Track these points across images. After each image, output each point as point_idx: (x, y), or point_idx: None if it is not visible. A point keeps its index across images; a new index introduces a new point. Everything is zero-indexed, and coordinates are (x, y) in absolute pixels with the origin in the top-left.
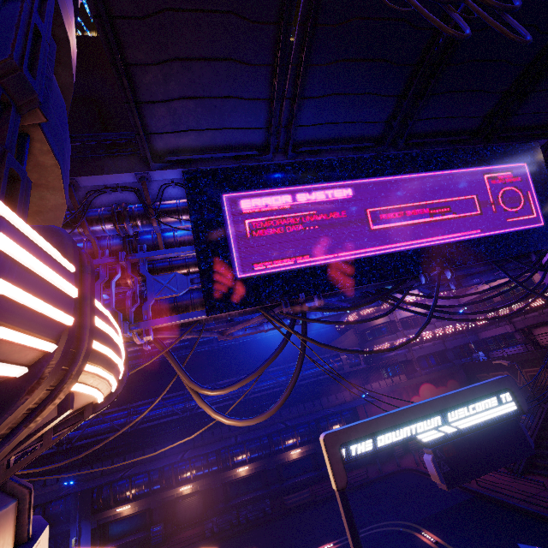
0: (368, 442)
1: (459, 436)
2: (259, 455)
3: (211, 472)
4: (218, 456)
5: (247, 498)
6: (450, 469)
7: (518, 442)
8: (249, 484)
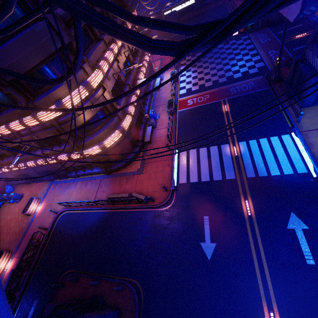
0: (168, 12)
1: (182, 9)
2: (174, 3)
3: (158, 11)
4: (159, 5)
5: (170, 20)
6: (179, 15)
7: (192, 9)
8: (171, 14)
